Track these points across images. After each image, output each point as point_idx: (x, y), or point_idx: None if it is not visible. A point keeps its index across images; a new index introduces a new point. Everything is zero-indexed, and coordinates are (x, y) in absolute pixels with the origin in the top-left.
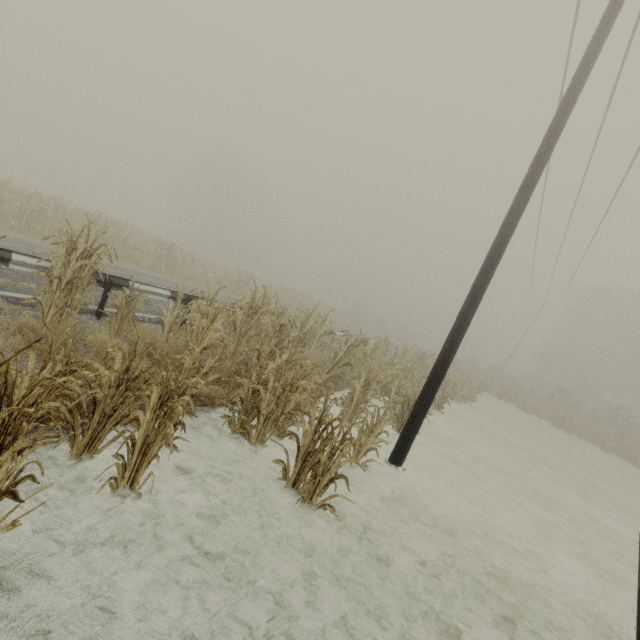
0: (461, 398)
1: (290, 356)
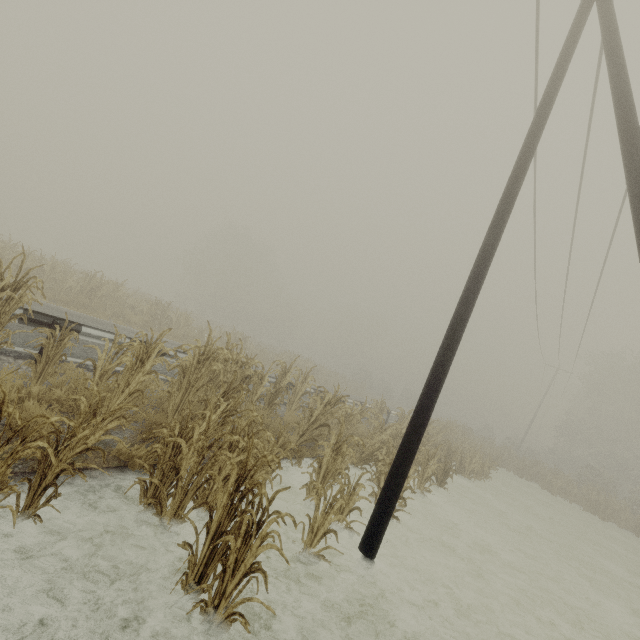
0: (471, 473)
1: (231, 405)
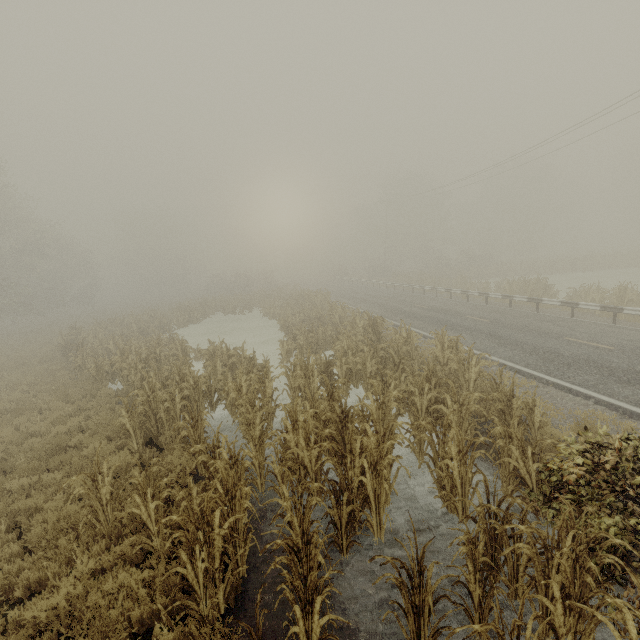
0: None
1: None
